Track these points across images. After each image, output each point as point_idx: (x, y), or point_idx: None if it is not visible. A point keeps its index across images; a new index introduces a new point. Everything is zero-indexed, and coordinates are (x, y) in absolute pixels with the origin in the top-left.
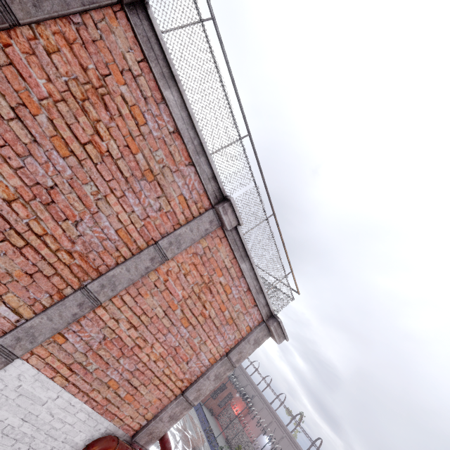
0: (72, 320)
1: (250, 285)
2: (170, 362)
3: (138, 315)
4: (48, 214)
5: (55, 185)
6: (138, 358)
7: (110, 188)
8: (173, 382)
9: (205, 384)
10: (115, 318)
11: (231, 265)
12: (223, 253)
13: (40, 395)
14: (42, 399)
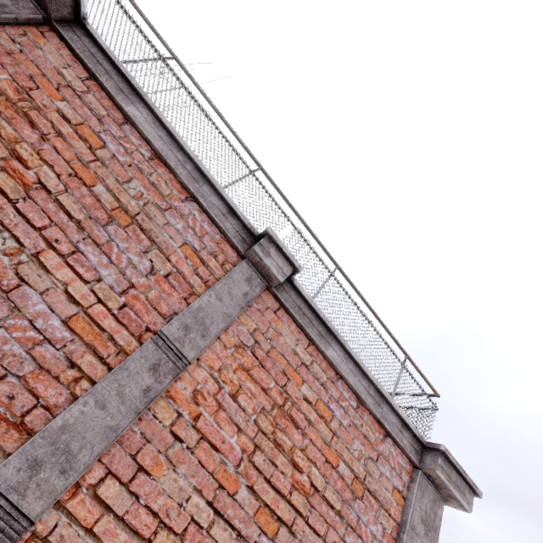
0: None
1: (358, 389)
2: None
3: (145, 536)
4: None
5: None
6: None
7: (47, 240)
8: None
9: None
10: None
11: (311, 358)
12: (289, 337)
13: None
14: None
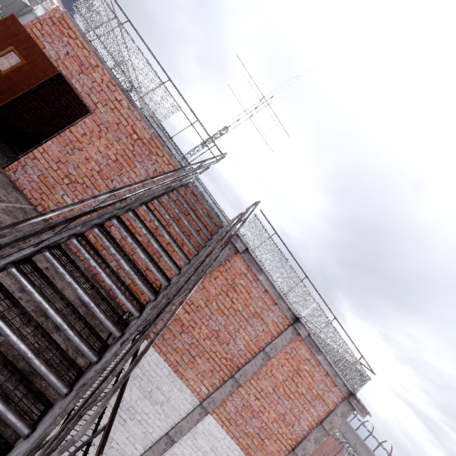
0: (229, 394)
1: (327, 370)
2: (281, 424)
3: (259, 391)
4: (217, 342)
5: (219, 329)
6: (262, 419)
7: (240, 325)
8: (285, 440)
9: (308, 445)
10: (247, 393)
11: (311, 357)
12: (304, 350)
13: (217, 435)
14: (218, 438)
